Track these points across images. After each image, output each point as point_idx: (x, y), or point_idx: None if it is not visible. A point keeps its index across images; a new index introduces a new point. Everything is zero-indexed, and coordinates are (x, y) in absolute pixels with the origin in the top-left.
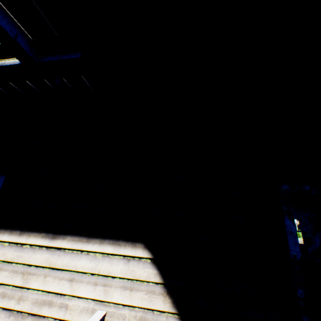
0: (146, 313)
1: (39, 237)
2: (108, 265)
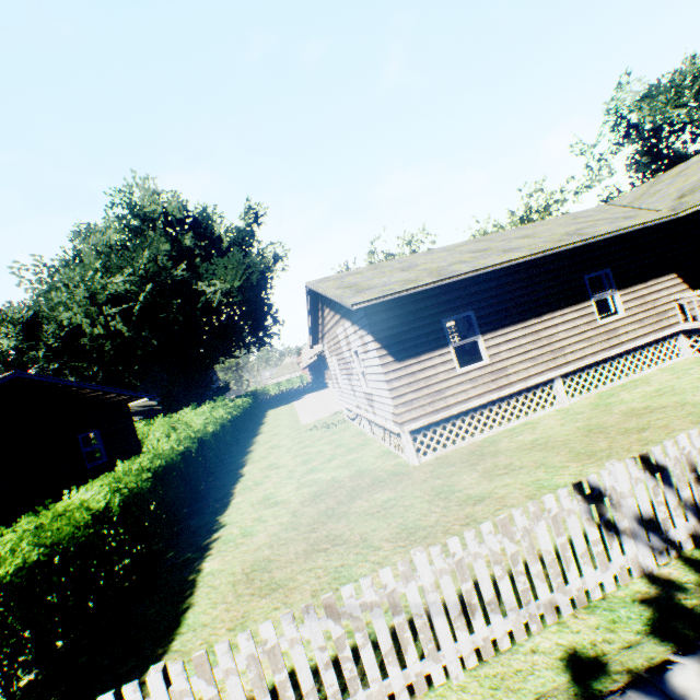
0: (681, 291)
1: (639, 286)
2: (666, 284)
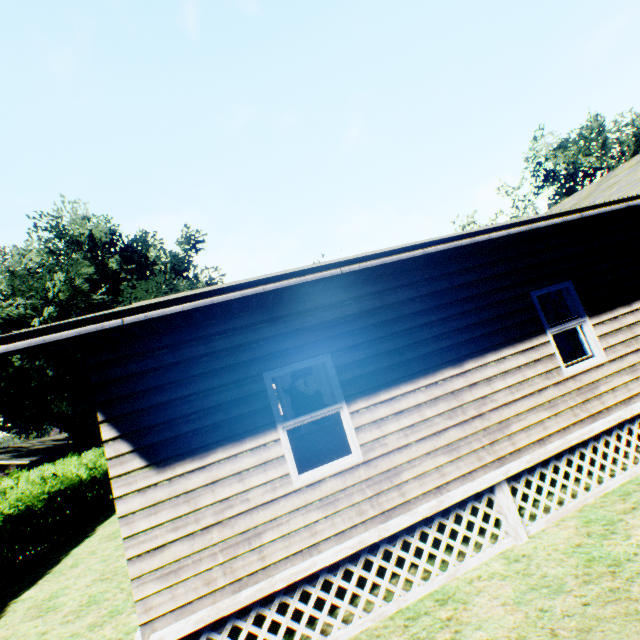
0: None
1: (621, 309)
2: None
